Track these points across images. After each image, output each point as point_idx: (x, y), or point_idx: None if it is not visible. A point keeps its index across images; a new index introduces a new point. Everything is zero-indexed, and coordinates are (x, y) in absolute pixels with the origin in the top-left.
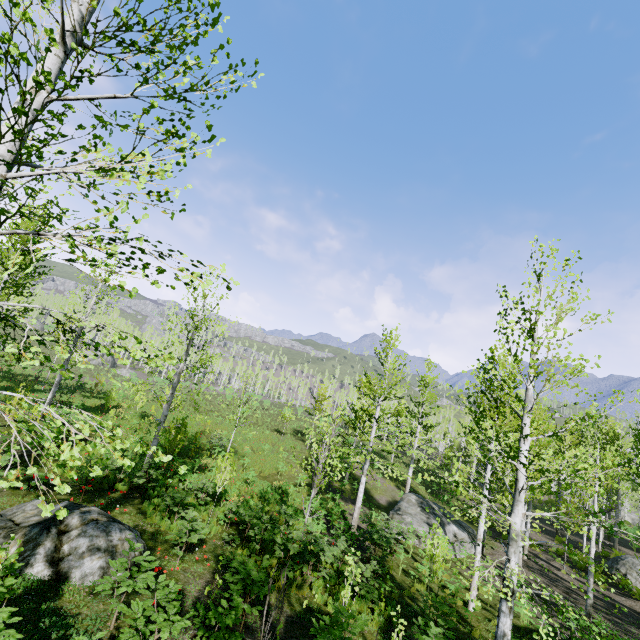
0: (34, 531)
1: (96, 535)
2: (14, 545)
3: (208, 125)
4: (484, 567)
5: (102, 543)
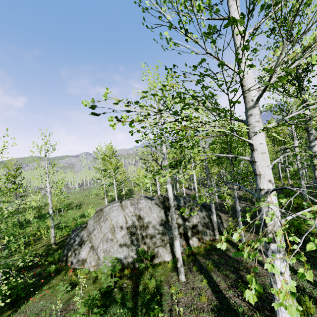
0: None
1: None
2: None
3: None
4: None
5: None
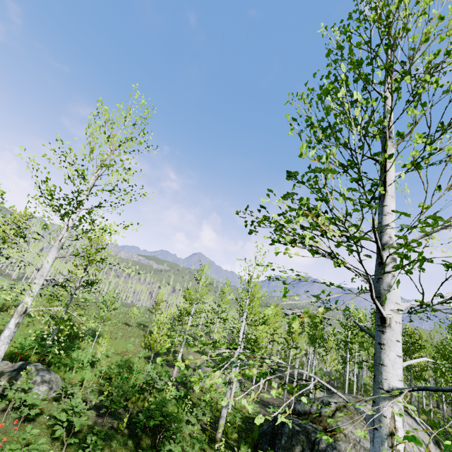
0: (14, 373)
1: (44, 375)
2: (3, 380)
3: (138, 223)
4: (243, 396)
5: (47, 379)
